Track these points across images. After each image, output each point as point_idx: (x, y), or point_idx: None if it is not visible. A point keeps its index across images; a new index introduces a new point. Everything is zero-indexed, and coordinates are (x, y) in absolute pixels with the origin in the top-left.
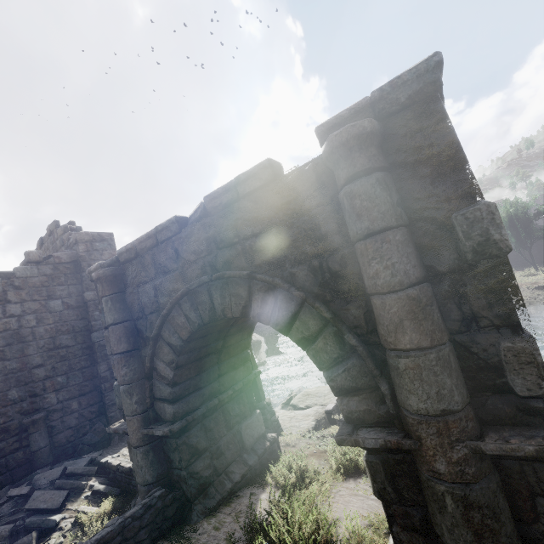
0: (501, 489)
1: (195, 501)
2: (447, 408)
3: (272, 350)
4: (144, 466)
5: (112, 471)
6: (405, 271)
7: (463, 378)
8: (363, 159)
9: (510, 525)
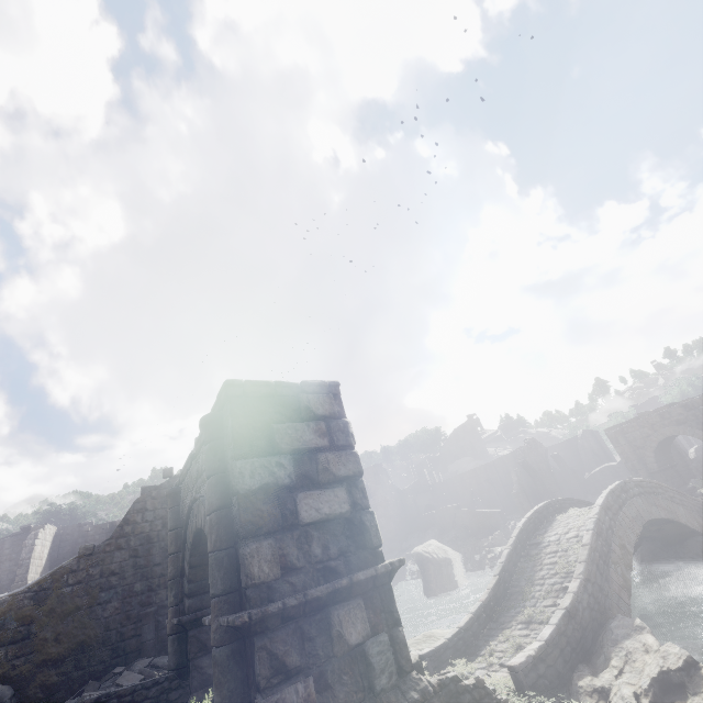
0: (235, 656)
1: (195, 693)
2: (214, 593)
3: (470, 575)
4: (171, 652)
5: None
6: (212, 502)
7: (232, 574)
8: (206, 435)
9: (234, 684)
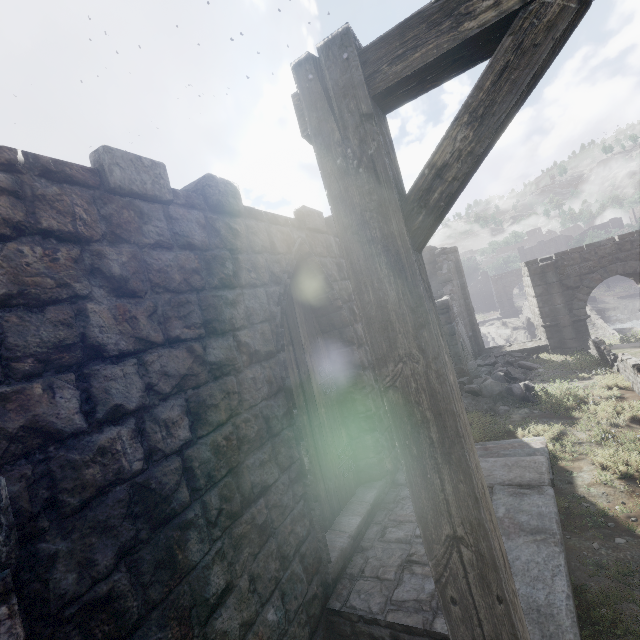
0: None
1: None
2: None
3: None
4: (572, 332)
5: (520, 352)
6: None
7: None
8: None
9: None
